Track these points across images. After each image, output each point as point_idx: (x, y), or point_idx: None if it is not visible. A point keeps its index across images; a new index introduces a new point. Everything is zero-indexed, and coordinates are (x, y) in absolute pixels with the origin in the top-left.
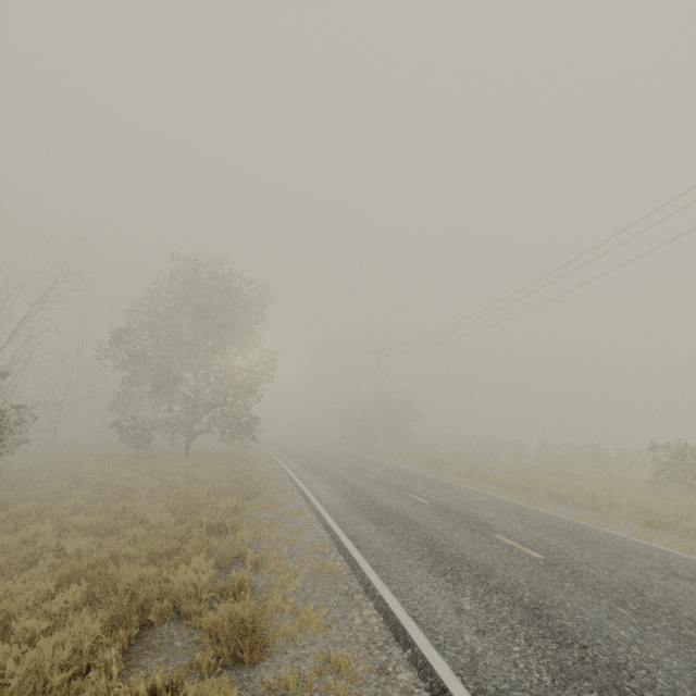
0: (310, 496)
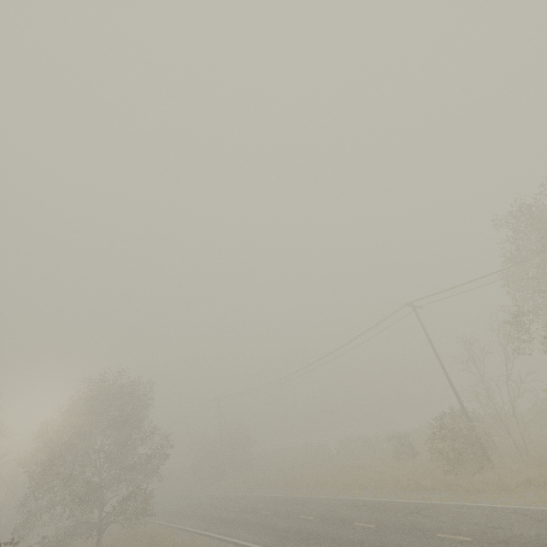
0: (247, 544)
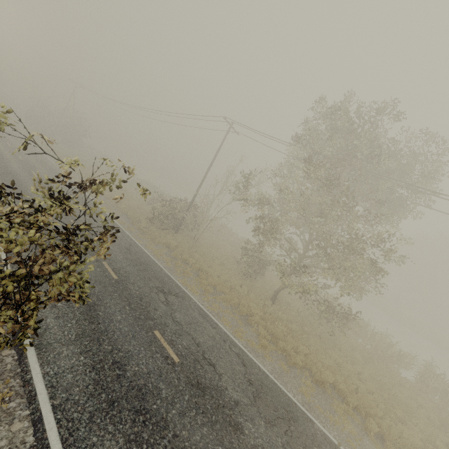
0: None
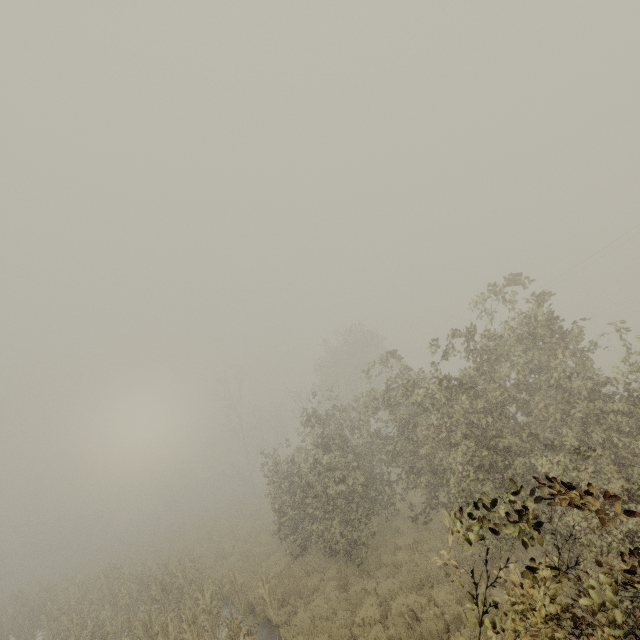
0: None
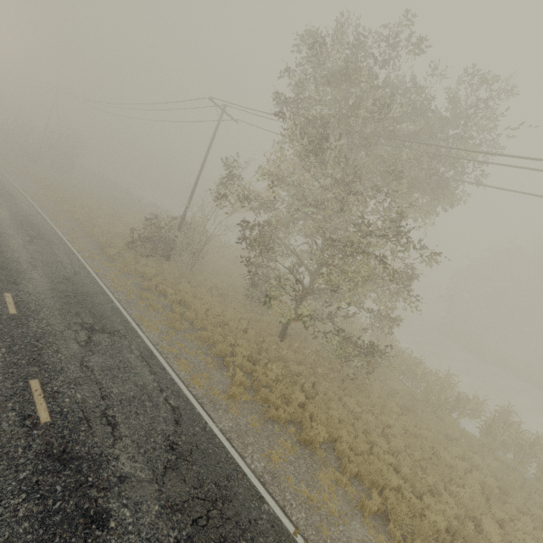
0: None
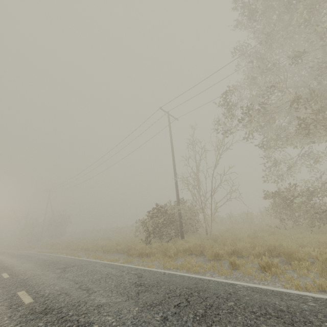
0: None
